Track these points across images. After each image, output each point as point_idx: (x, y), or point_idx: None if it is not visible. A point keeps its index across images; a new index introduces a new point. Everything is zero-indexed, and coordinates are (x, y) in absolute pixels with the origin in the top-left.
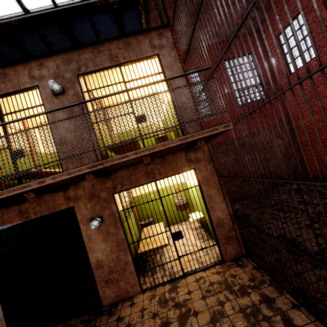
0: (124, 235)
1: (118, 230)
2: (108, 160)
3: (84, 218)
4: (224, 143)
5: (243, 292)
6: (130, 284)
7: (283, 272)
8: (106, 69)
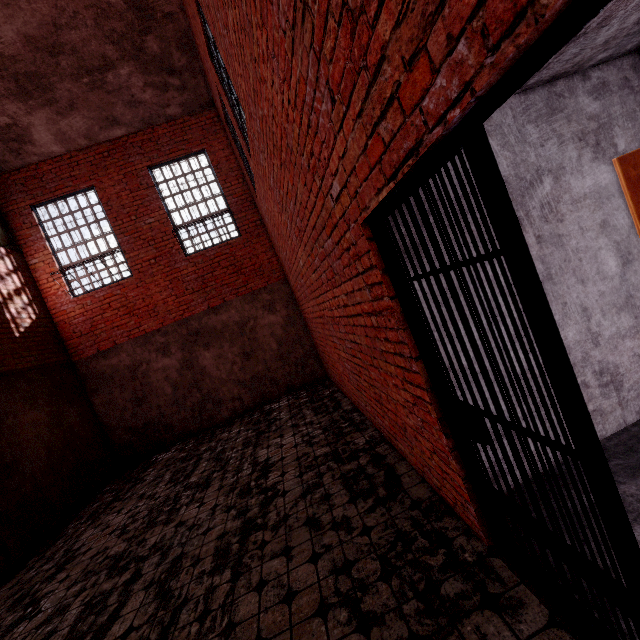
0: None
1: None
2: None
3: None
4: (159, 332)
5: None
6: None
7: None
8: None
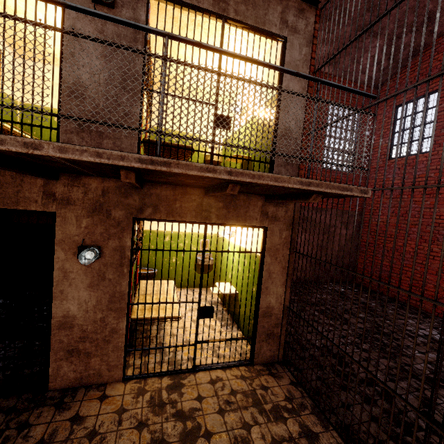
0: (128, 288)
1: (120, 278)
2: (180, 162)
3: (67, 240)
4: None
5: (278, 416)
6: (109, 364)
7: (328, 398)
8: (201, 11)
